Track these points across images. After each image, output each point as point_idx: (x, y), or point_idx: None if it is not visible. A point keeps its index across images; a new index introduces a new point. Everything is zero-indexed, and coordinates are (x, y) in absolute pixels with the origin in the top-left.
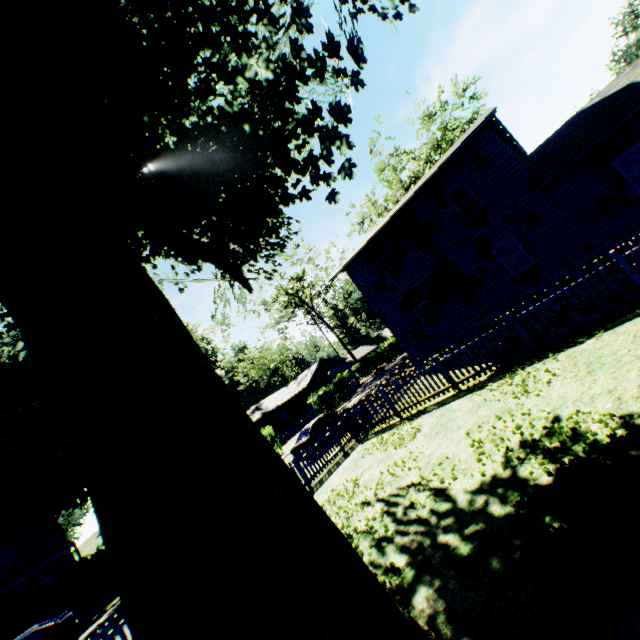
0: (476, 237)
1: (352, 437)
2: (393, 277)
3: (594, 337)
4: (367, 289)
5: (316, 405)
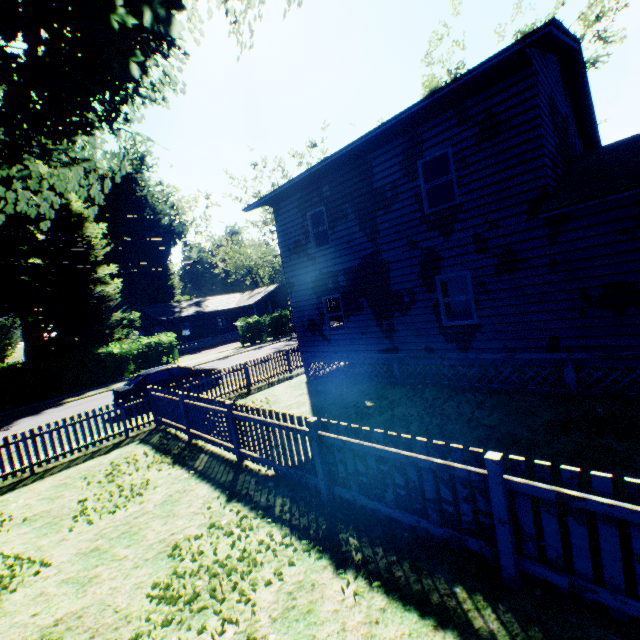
0: (427, 245)
1: (154, 421)
2: (321, 244)
3: (362, 582)
4: (287, 243)
5: (241, 331)
